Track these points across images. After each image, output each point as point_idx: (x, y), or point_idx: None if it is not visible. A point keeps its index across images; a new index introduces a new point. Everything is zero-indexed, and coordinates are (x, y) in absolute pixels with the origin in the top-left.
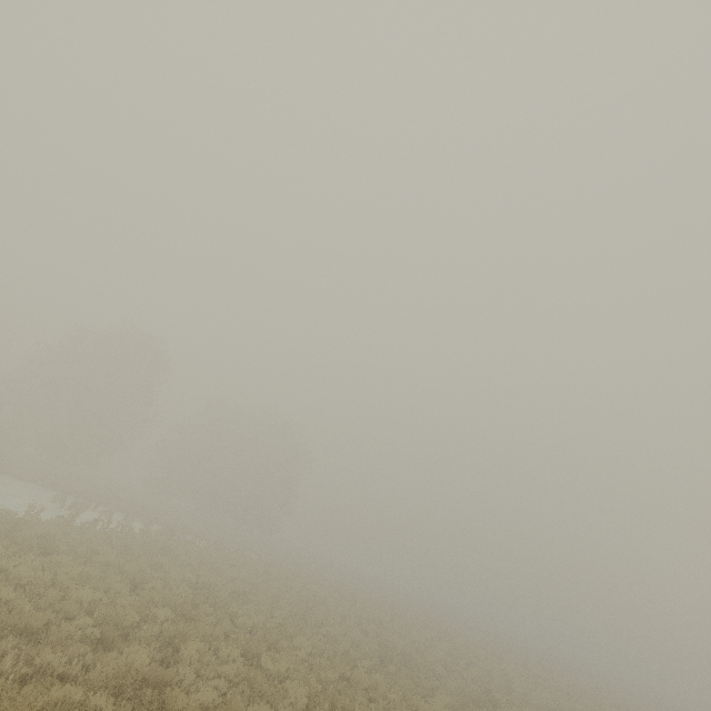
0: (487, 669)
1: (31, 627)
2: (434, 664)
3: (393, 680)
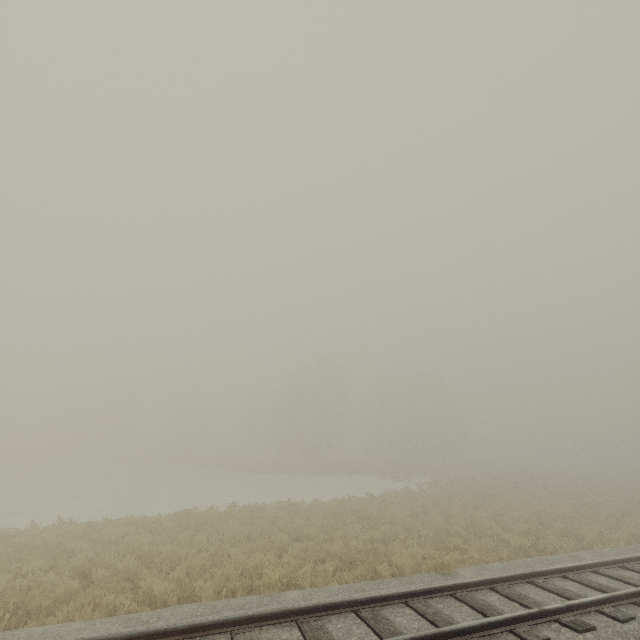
0: None
1: (596, 519)
2: None
3: None
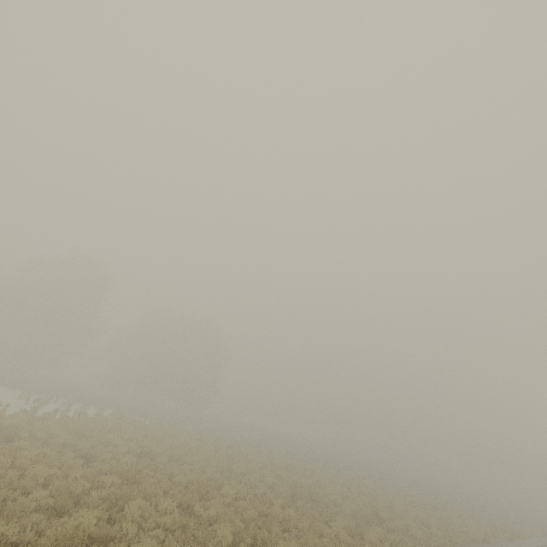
0: (373, 494)
1: None
2: (334, 496)
3: (302, 512)
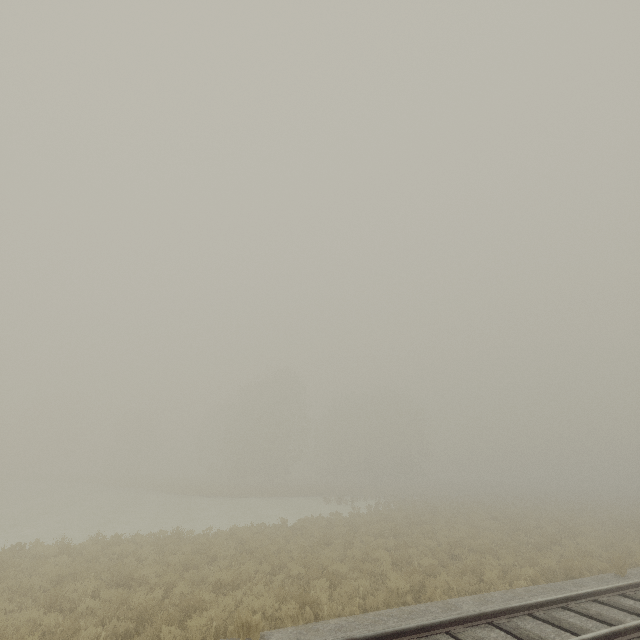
0: None
1: (518, 548)
2: None
3: None
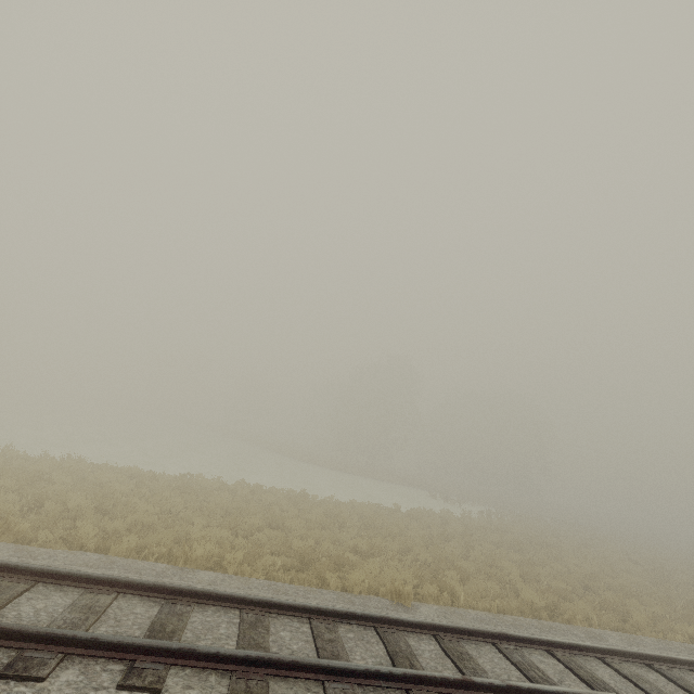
0: None
1: (669, 601)
2: None
3: None
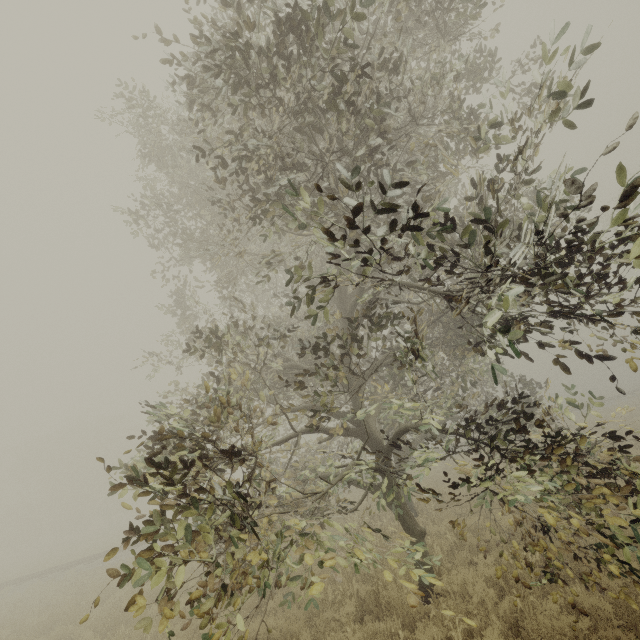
0: None
1: None
2: None
3: None
